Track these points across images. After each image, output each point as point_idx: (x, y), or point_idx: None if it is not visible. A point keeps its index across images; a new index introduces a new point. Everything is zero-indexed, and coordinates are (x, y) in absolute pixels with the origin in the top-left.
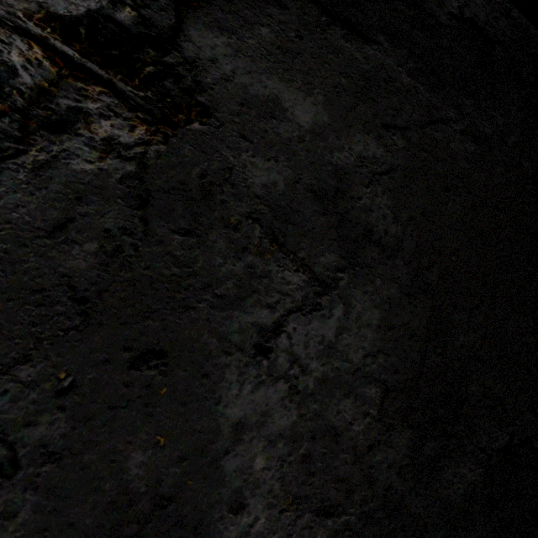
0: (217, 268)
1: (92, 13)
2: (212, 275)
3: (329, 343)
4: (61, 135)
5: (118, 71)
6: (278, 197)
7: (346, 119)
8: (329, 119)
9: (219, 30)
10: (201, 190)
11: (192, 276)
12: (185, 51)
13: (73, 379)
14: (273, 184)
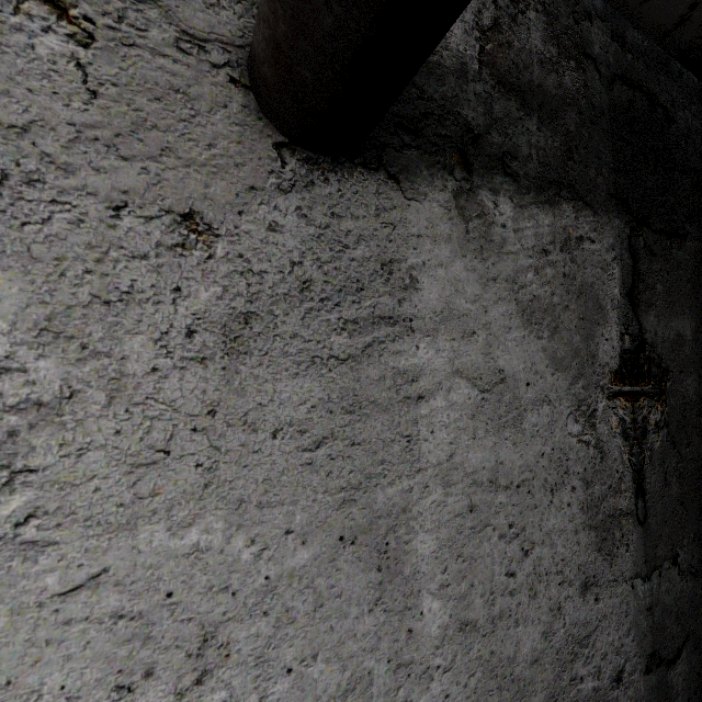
0: (700, 452)
1: (620, 356)
2: (700, 457)
3: None
4: (646, 437)
5: (641, 381)
6: (699, 394)
7: (698, 314)
8: (694, 323)
9: (649, 309)
10: (682, 418)
11: (696, 463)
12: (648, 340)
13: (693, 533)
14: (695, 389)
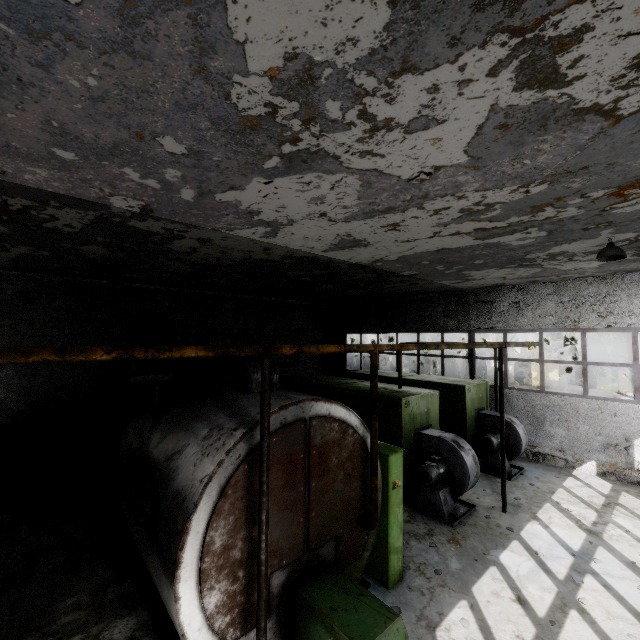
0: None
1: None
2: None
3: (5, 375)
4: None
5: None
6: None
7: None
8: None
9: None
10: None
11: None
12: None
13: None
14: None
